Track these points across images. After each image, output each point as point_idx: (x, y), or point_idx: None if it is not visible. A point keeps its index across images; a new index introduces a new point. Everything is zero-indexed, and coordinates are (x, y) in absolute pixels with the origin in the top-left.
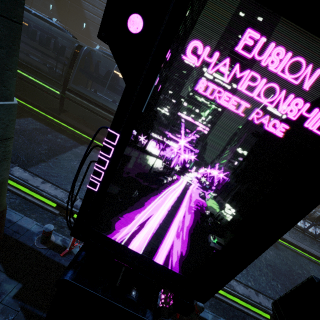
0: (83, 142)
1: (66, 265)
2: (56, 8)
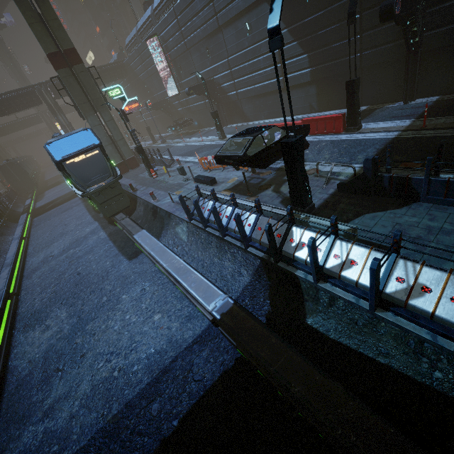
0: None
1: None
2: (137, 92)
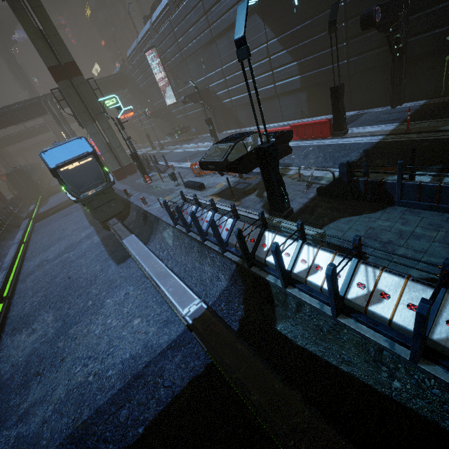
0: None
1: None
2: (138, 101)
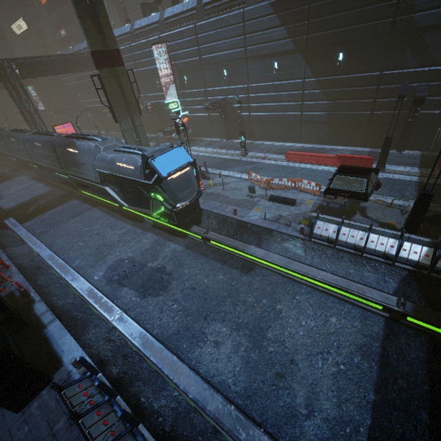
0: (98, 204)
1: (3, 273)
2: None
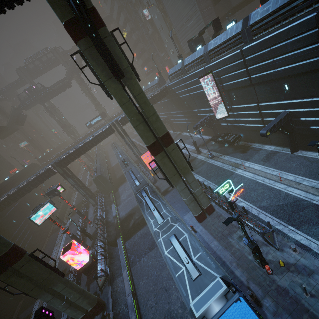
0: None
1: None
2: (174, 105)
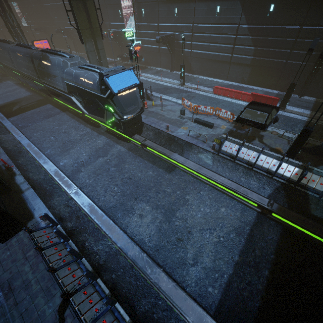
0: (66, 110)
1: None
2: None
